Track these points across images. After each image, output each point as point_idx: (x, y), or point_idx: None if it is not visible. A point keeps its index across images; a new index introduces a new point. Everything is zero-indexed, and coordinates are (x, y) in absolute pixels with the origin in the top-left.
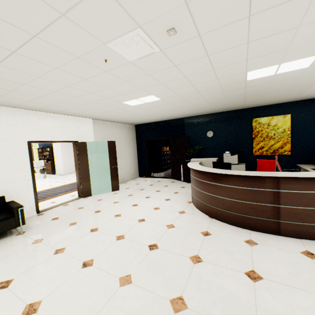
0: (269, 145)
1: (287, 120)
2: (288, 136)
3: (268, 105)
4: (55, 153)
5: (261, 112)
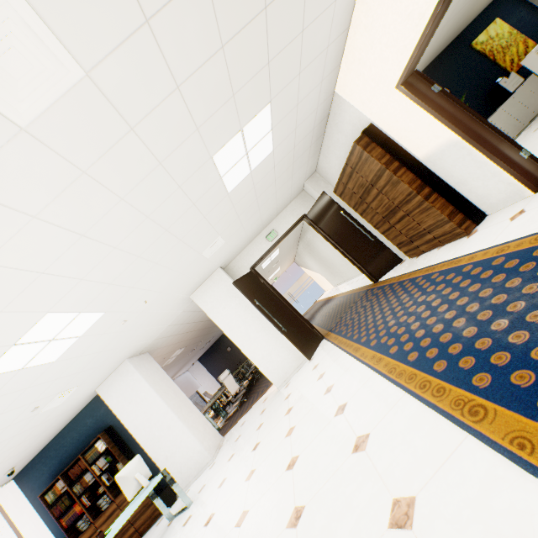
0: (515, 54)
1: (500, 24)
2: (518, 35)
3: (468, 25)
4: (139, 426)
5: (470, 35)
